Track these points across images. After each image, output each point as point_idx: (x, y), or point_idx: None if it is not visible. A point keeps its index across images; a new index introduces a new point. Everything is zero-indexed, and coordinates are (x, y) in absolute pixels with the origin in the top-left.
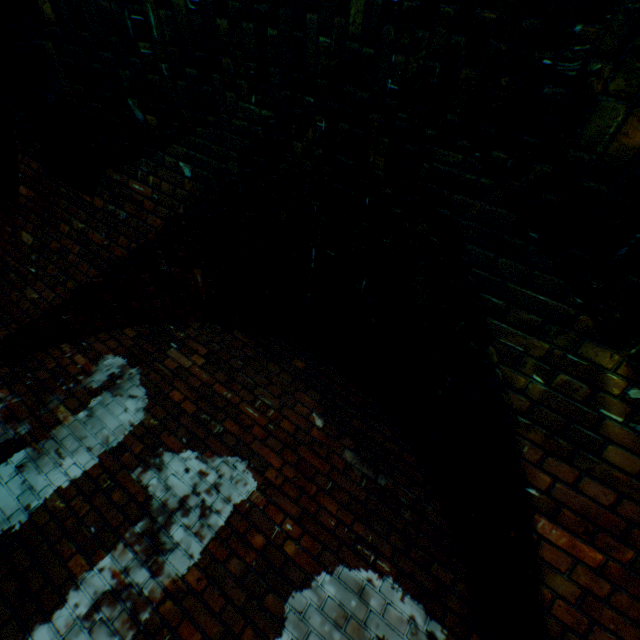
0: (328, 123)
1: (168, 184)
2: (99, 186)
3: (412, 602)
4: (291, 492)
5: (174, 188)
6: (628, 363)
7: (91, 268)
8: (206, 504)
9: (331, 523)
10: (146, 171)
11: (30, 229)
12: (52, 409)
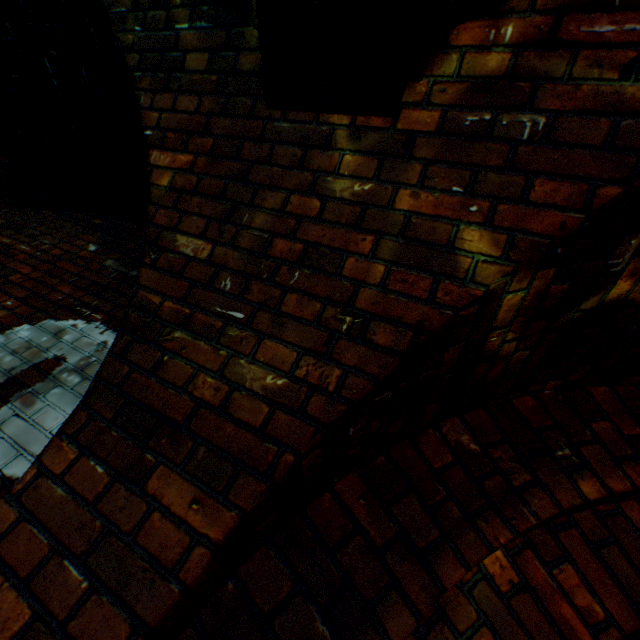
0: None
1: None
2: None
3: (112, 334)
4: (29, 285)
5: None
6: None
7: None
8: None
9: (59, 298)
10: None
11: None
12: None
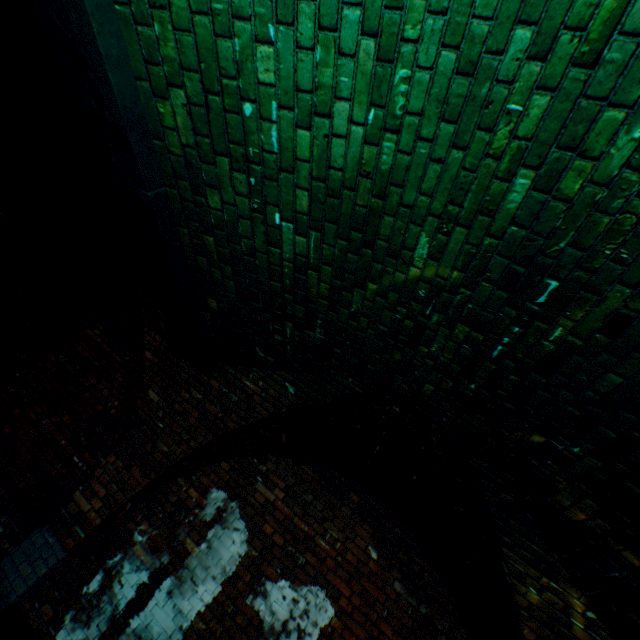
0: (401, 410)
1: (274, 391)
2: (215, 371)
3: None
4: (359, 618)
5: (279, 395)
6: (585, 597)
7: (208, 432)
8: (301, 627)
9: None
10: (257, 376)
11: (155, 388)
12: (182, 540)
